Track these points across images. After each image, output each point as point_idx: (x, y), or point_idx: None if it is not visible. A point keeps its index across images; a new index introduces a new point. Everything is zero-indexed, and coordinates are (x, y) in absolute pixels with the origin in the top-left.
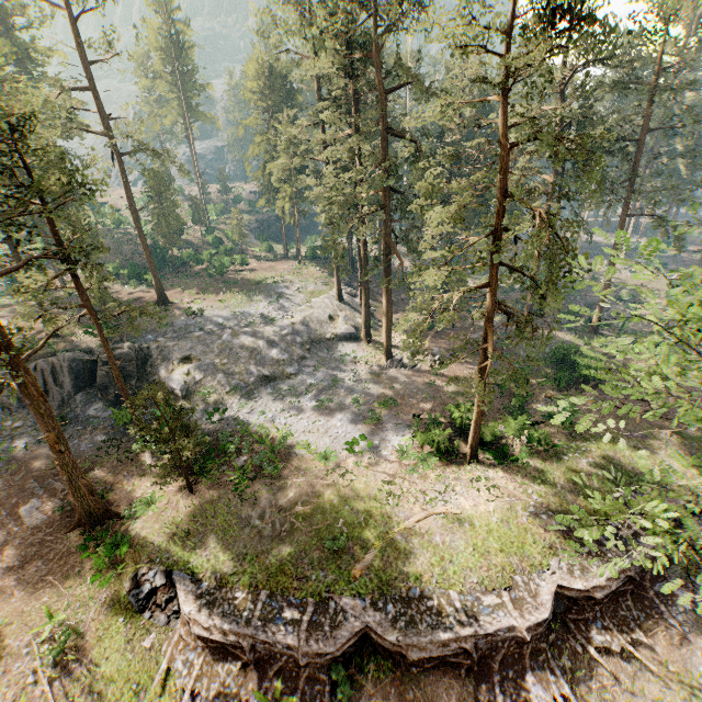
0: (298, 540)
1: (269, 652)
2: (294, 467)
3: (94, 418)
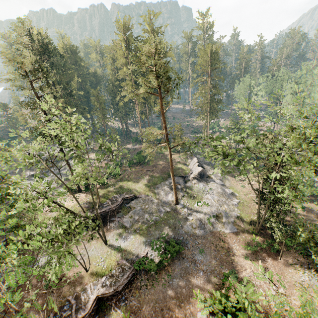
0: None
1: None
2: None
3: None
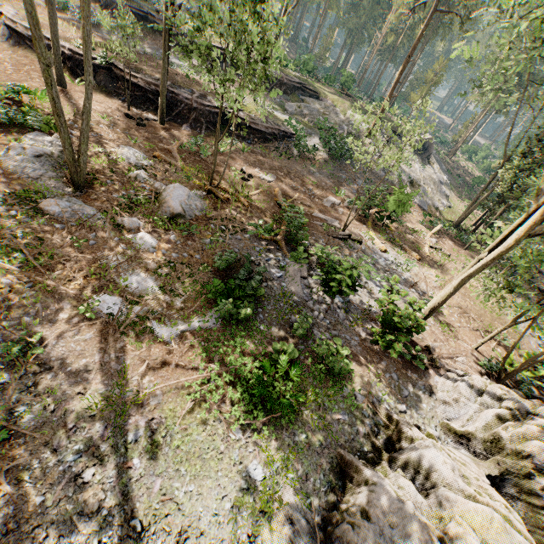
0: (147, 6)
1: (111, 3)
2: None
3: None
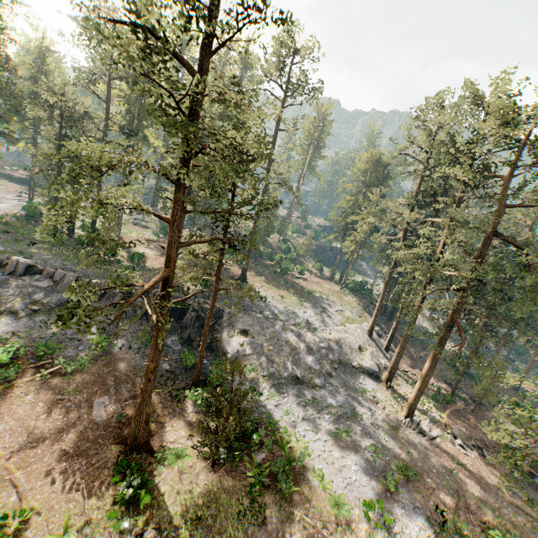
0: None
1: None
2: (305, 497)
3: (168, 347)
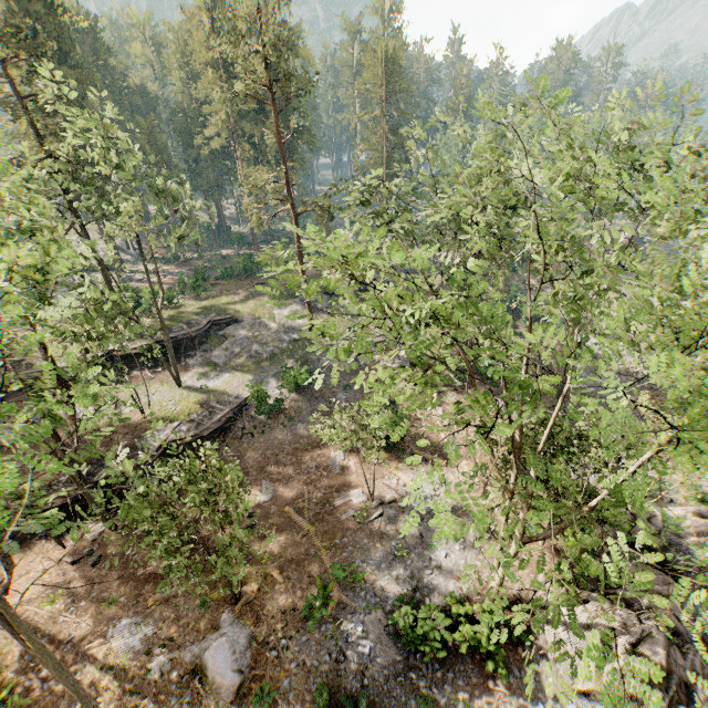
0: None
1: None
2: None
3: None
